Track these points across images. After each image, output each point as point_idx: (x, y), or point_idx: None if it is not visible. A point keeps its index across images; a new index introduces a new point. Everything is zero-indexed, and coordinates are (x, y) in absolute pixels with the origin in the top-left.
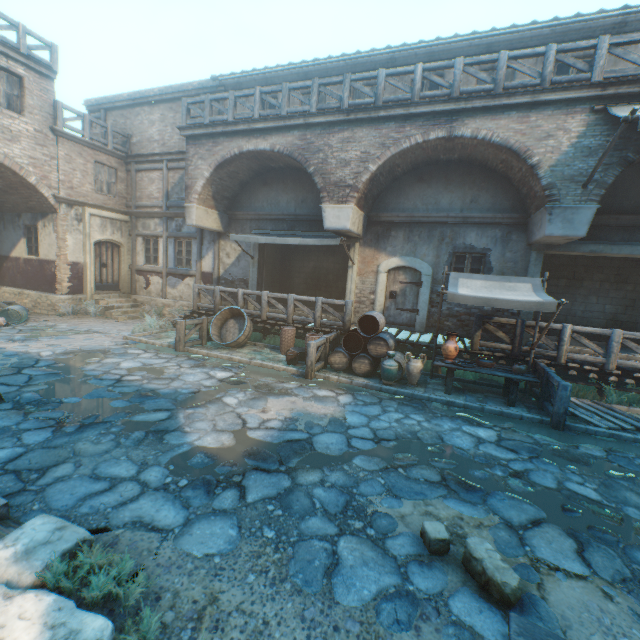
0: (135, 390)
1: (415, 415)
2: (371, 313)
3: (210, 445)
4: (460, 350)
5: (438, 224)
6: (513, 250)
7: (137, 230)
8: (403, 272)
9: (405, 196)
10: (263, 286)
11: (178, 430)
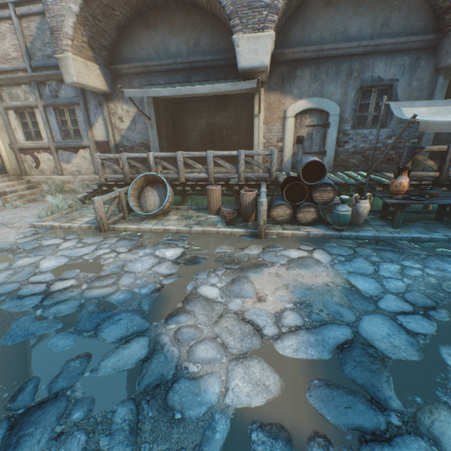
0: (76, 307)
1: (406, 262)
2: (314, 158)
3: (252, 400)
4: (384, 184)
5: (346, 57)
6: (420, 78)
7: (4, 102)
8: (309, 115)
9: (311, 26)
10: (164, 149)
11: (180, 376)
